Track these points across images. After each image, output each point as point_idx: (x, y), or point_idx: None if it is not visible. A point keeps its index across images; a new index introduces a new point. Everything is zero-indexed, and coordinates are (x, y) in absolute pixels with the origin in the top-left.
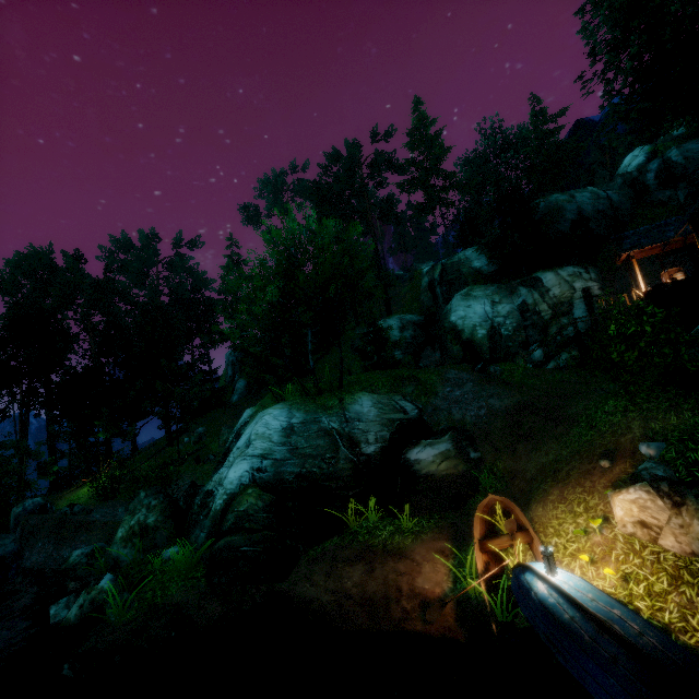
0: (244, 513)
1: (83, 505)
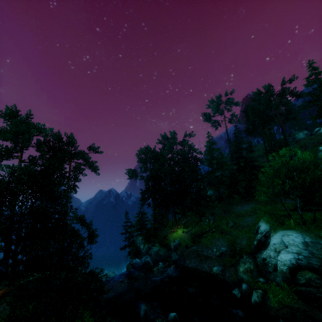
0: (309, 280)
1: (185, 243)
